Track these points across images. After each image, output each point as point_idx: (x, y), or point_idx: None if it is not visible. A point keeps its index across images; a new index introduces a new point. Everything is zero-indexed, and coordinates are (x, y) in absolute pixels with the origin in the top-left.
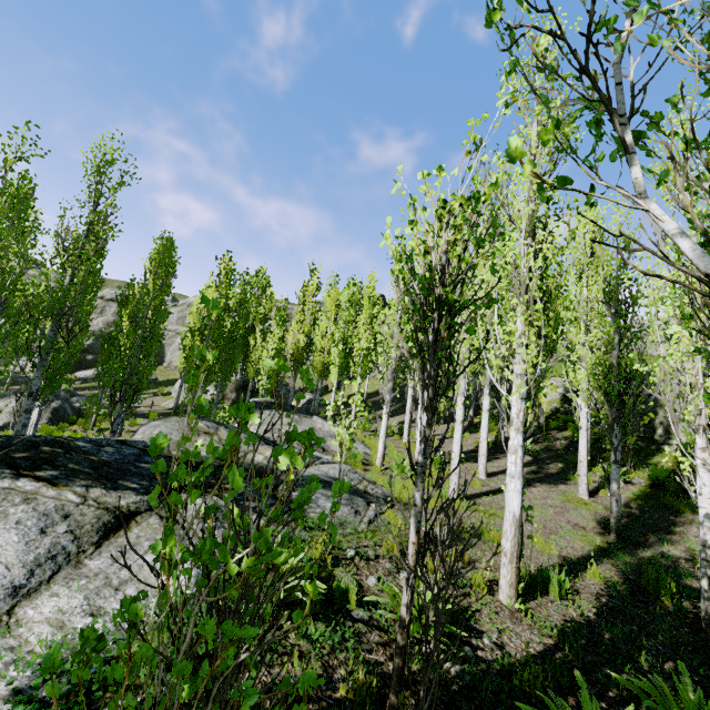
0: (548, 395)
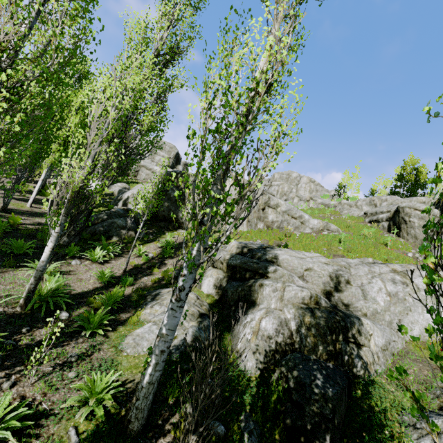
0: (112, 189)
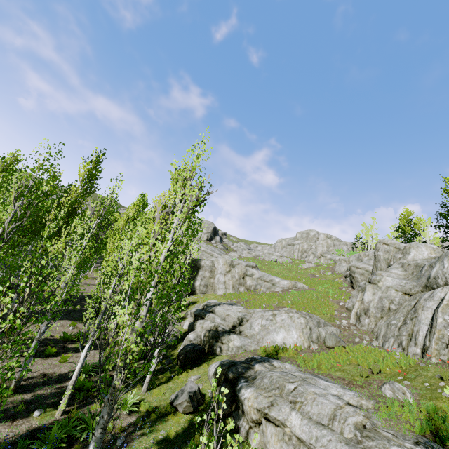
0: None
